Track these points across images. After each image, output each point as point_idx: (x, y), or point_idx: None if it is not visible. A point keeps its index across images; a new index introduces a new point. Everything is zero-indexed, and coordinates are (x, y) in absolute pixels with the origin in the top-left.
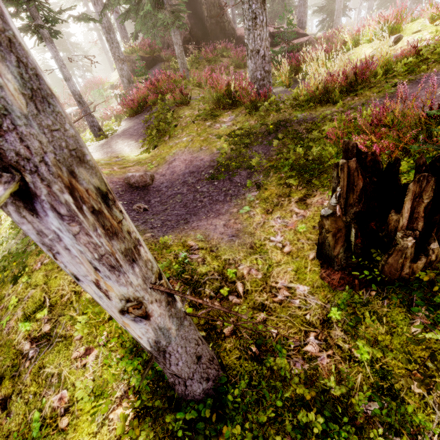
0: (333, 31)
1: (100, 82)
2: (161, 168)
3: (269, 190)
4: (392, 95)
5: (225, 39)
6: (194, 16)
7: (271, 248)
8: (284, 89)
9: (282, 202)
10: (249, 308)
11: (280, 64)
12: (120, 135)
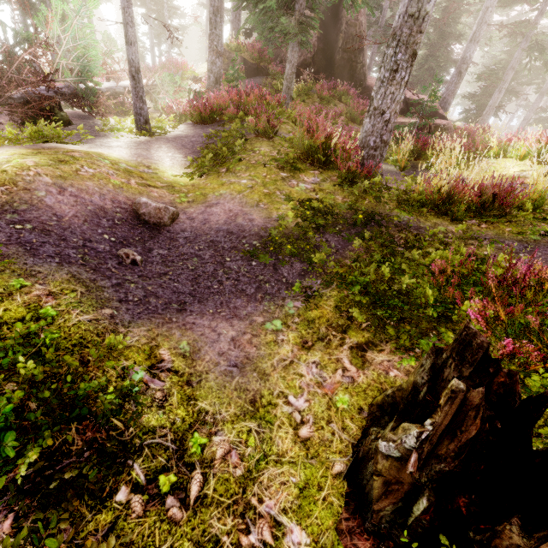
0: (477, 127)
1: (183, 67)
2: (194, 208)
3: (320, 309)
4: (535, 245)
5: (351, 82)
6: (326, 40)
7: (282, 417)
8: (397, 170)
9: (332, 338)
10: (191, 541)
11: (402, 139)
12: (170, 140)
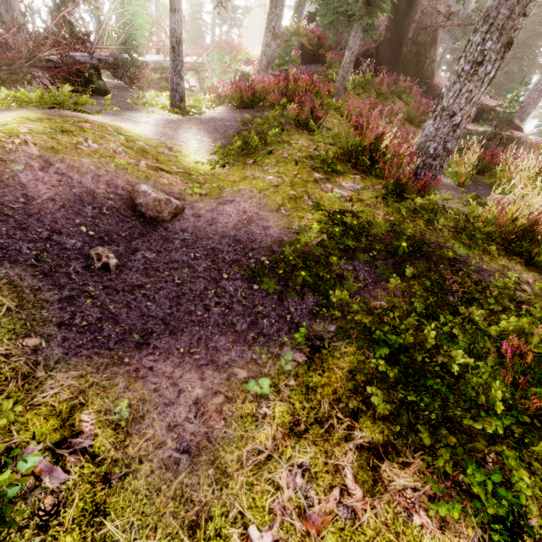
0: None
1: (237, 47)
2: (205, 203)
3: (327, 372)
4: None
5: (415, 79)
6: (395, 30)
7: None
8: (454, 184)
9: (335, 423)
10: None
11: (466, 148)
12: (203, 121)
